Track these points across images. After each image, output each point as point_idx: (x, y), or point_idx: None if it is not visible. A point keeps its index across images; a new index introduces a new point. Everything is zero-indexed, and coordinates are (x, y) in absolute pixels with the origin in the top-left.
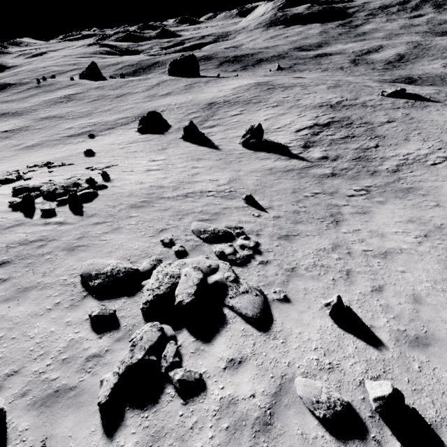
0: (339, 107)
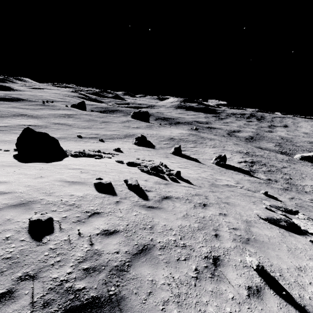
0: (250, 154)
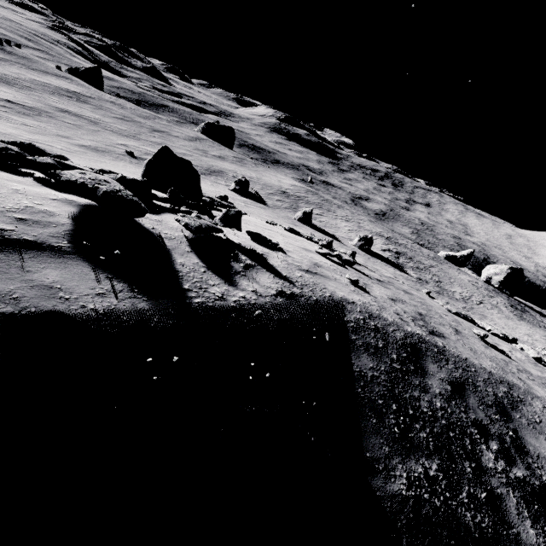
0: (393, 241)
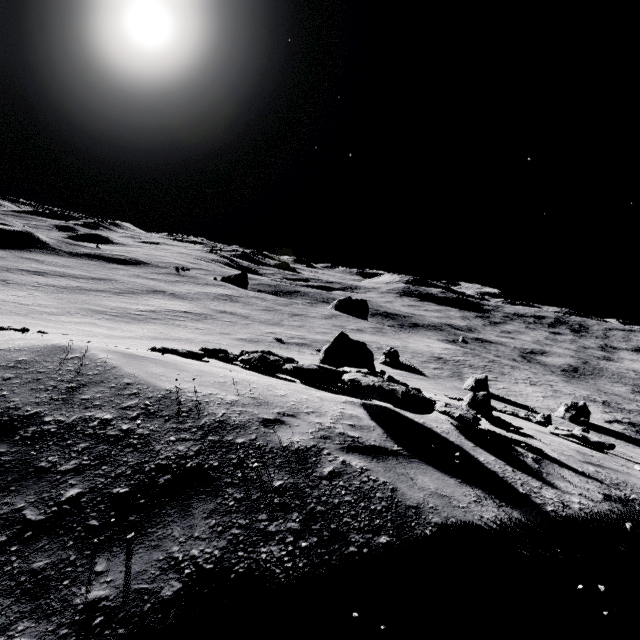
0: (615, 407)
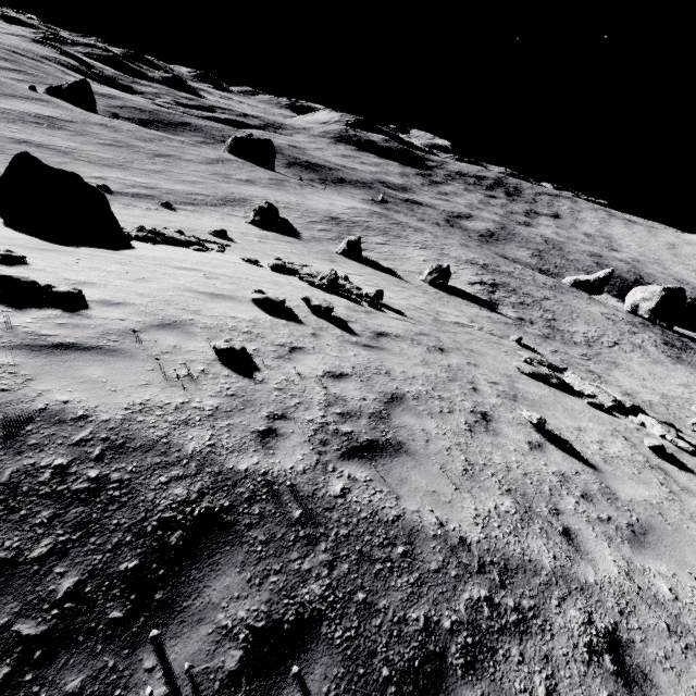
0: (490, 270)
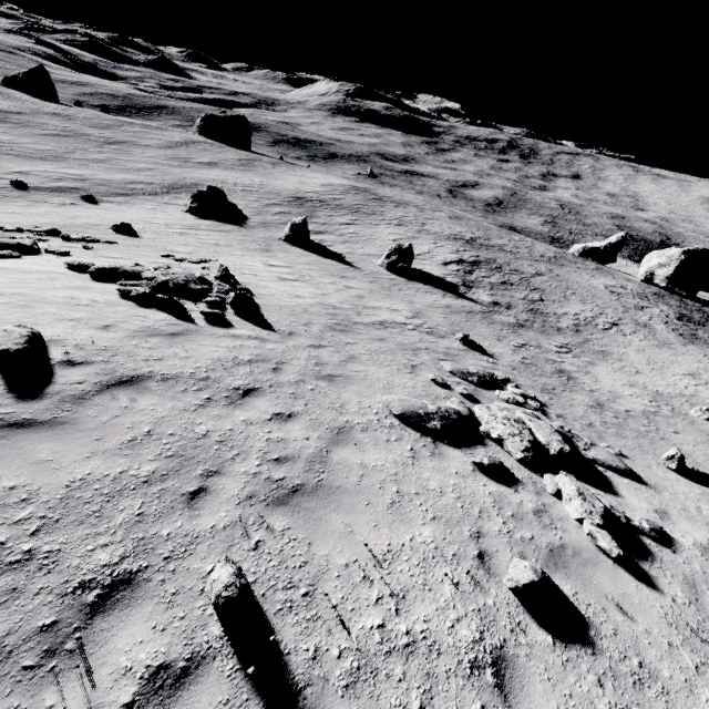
0: (476, 244)
